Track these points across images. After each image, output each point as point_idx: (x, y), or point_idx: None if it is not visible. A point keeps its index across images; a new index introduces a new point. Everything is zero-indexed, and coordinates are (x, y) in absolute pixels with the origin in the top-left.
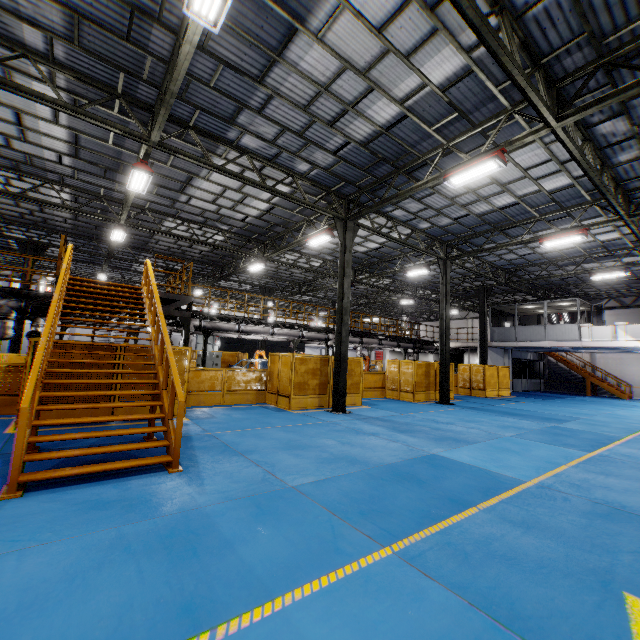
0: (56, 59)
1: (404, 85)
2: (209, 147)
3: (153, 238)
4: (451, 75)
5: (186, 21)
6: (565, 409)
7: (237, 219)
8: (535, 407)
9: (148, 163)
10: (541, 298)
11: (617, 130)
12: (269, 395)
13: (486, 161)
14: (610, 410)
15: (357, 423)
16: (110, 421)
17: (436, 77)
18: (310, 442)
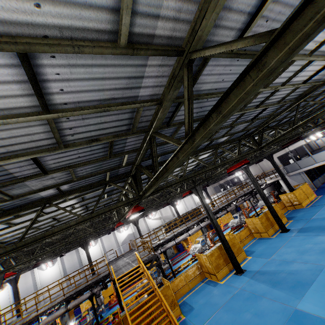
0: None
1: (195, 162)
2: None
3: None
4: (210, 153)
5: (120, 199)
6: None
7: (151, 199)
8: None
9: None
10: None
11: (286, 119)
12: (205, 273)
13: (241, 166)
14: None
15: (252, 284)
16: None
17: (205, 156)
18: (240, 319)
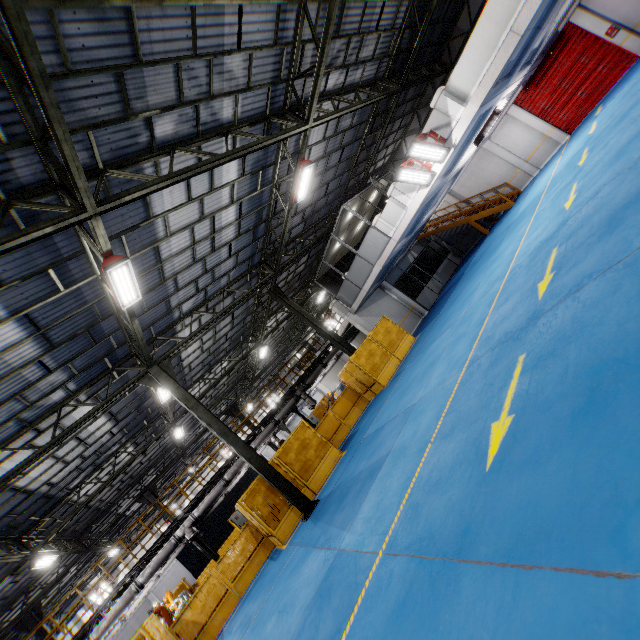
0: None
1: None
2: None
3: None
4: None
5: None
6: (427, 357)
7: None
8: (400, 390)
9: None
10: None
11: None
12: None
13: None
14: (473, 292)
15: None
16: None
17: None
18: None
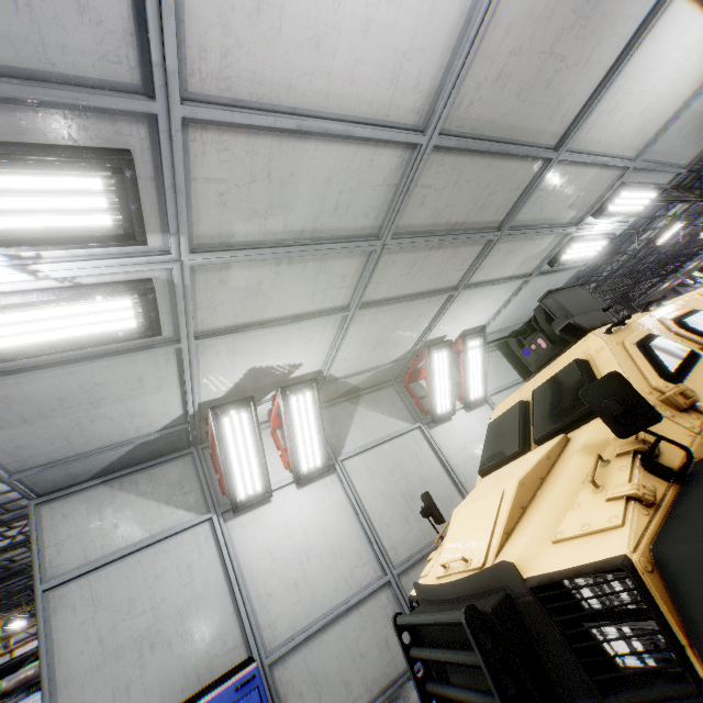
0: None
1: None
2: None
3: None
4: None
5: None
6: None
7: None
8: None
9: None
10: (665, 274)
11: None
12: None
13: None
14: None
15: None
16: None
17: None
18: None
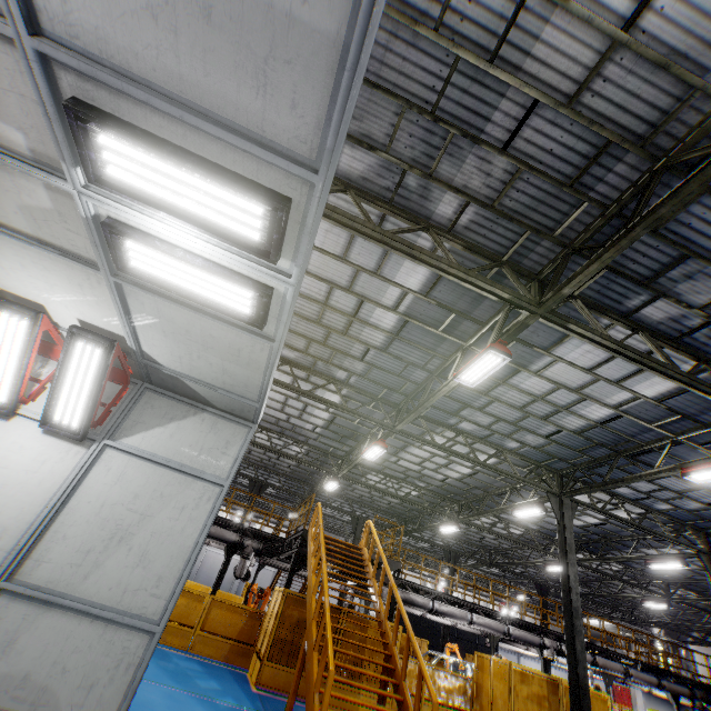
0: (348, 382)
1: (616, 397)
2: (430, 427)
3: (351, 486)
4: (664, 392)
5: (441, 368)
6: None
7: (436, 479)
8: None
9: (376, 434)
10: None
11: None
12: None
13: None
14: None
15: None
16: (365, 704)
17: (648, 393)
18: None
